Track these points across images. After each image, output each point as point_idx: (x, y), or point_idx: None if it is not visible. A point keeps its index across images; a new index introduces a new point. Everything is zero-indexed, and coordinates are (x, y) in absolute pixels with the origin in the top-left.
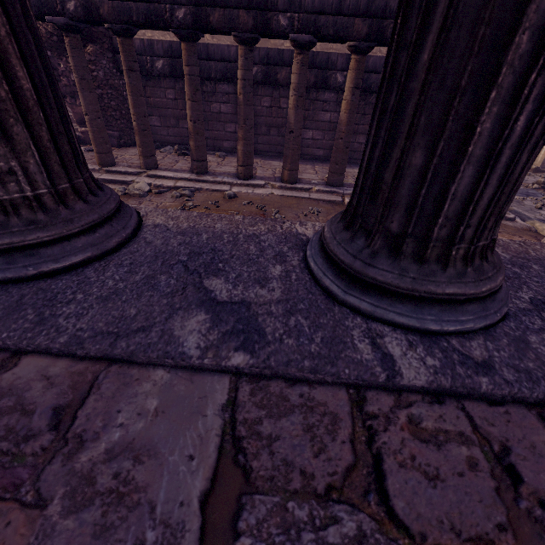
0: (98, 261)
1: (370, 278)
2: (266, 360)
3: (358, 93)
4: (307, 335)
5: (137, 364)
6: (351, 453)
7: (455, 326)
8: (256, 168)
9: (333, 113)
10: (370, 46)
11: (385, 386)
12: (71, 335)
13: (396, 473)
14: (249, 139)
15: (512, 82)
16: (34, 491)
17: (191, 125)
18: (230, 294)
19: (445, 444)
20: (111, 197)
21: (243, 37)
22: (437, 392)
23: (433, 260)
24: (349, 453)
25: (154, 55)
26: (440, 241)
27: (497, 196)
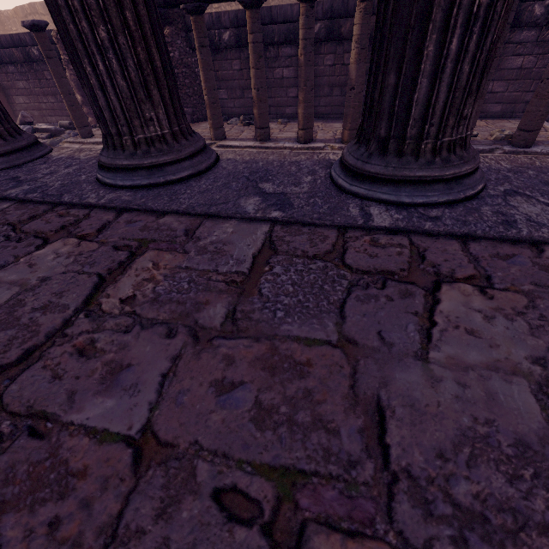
0: (195, 177)
1: (365, 171)
2: (292, 214)
3: None
4: (319, 206)
5: (222, 218)
6: (331, 247)
7: (422, 199)
8: (317, 131)
9: None
10: None
11: (361, 226)
12: (188, 205)
13: (353, 254)
14: (310, 101)
15: (442, 17)
16: (183, 250)
17: (254, 93)
18: (274, 190)
19: (388, 247)
20: (201, 139)
21: None
22: (394, 229)
23: (409, 153)
24: (330, 247)
25: (221, 28)
26: (413, 139)
27: (450, 99)
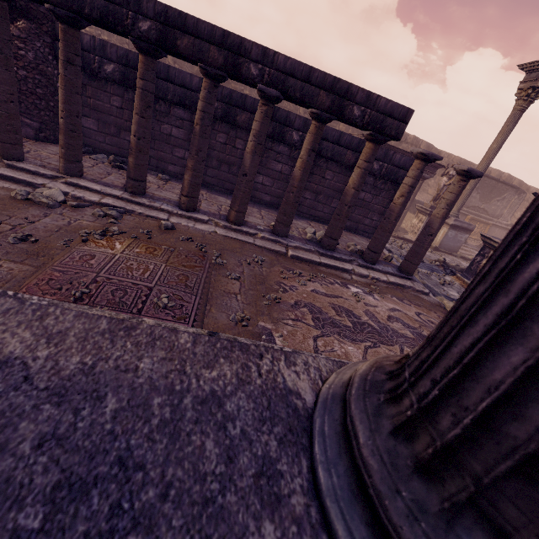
0: None
1: None
2: None
3: (313, 155)
4: None
5: None
6: None
7: None
8: (201, 200)
9: (284, 165)
10: (330, 118)
11: None
12: None
13: None
14: (199, 171)
15: None
16: None
17: (134, 140)
18: None
19: None
20: None
21: (211, 72)
22: None
23: None
24: None
25: (105, 57)
26: None
27: None
